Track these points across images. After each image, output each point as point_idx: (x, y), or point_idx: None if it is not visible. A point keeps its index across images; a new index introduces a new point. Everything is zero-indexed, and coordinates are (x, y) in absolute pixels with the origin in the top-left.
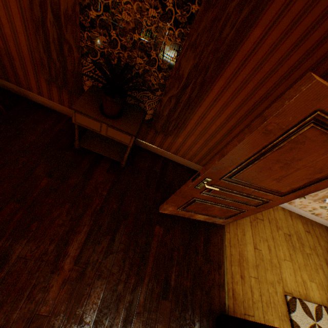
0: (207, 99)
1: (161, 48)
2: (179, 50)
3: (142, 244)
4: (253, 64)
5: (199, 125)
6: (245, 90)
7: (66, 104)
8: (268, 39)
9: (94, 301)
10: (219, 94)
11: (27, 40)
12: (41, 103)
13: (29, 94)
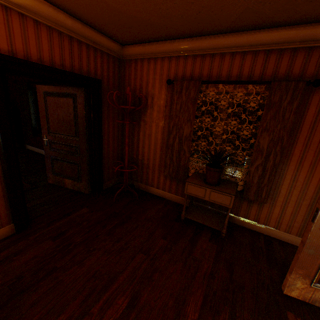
0: (290, 162)
1: (224, 170)
2: (241, 169)
3: None
4: None
5: (292, 189)
6: None
7: (173, 191)
8: None
9: None
10: (301, 156)
11: (160, 156)
12: (156, 194)
13: (151, 188)
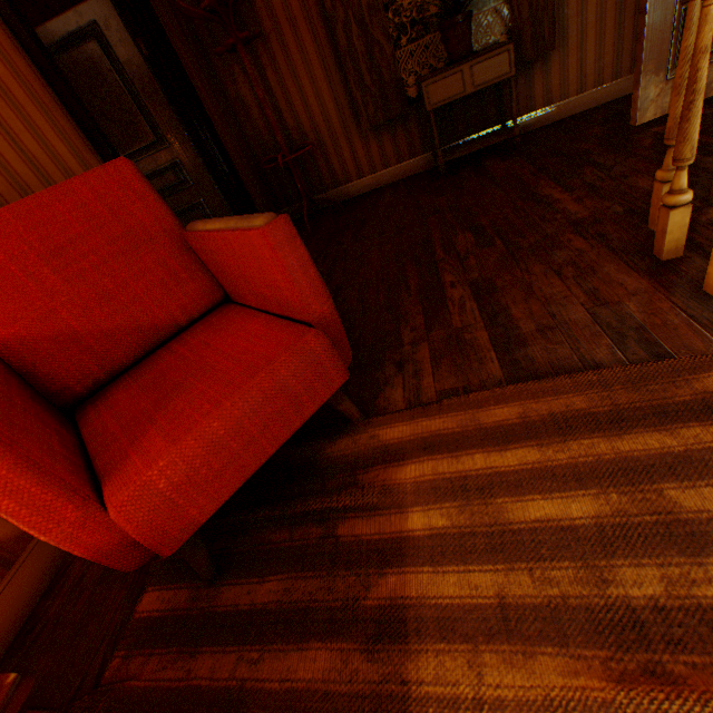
0: None
1: None
2: None
3: (652, 144)
4: None
5: None
6: None
7: (391, 161)
8: None
9: (648, 185)
10: None
11: (334, 102)
12: (363, 192)
13: (348, 189)
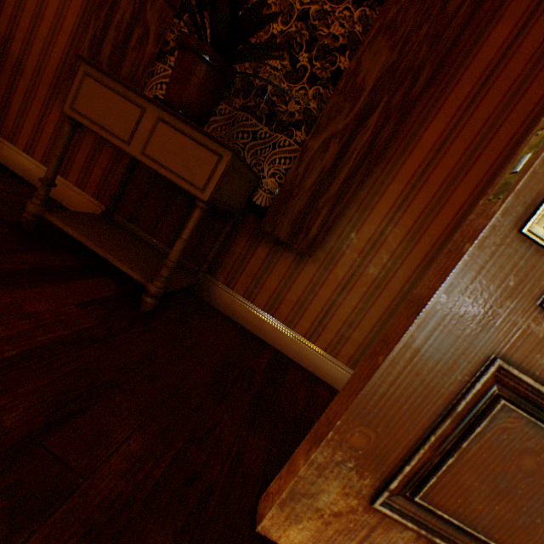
0: (407, 163)
1: None
2: None
3: None
4: (504, 87)
5: (385, 237)
6: (494, 143)
7: (75, 174)
8: (526, 41)
9: None
10: (436, 151)
11: (71, 43)
12: (18, 170)
13: (6, 147)
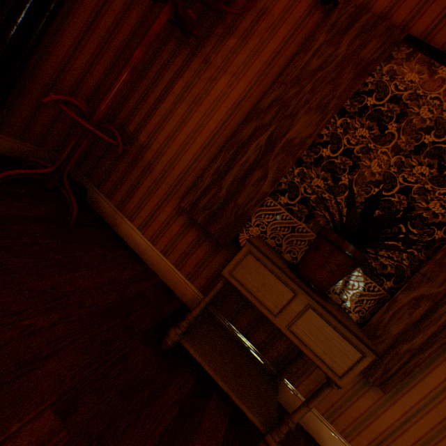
0: None
1: None
2: None
3: None
4: None
5: None
6: None
7: (175, 255)
8: None
9: None
10: None
11: (194, 159)
12: (129, 240)
13: (124, 222)
